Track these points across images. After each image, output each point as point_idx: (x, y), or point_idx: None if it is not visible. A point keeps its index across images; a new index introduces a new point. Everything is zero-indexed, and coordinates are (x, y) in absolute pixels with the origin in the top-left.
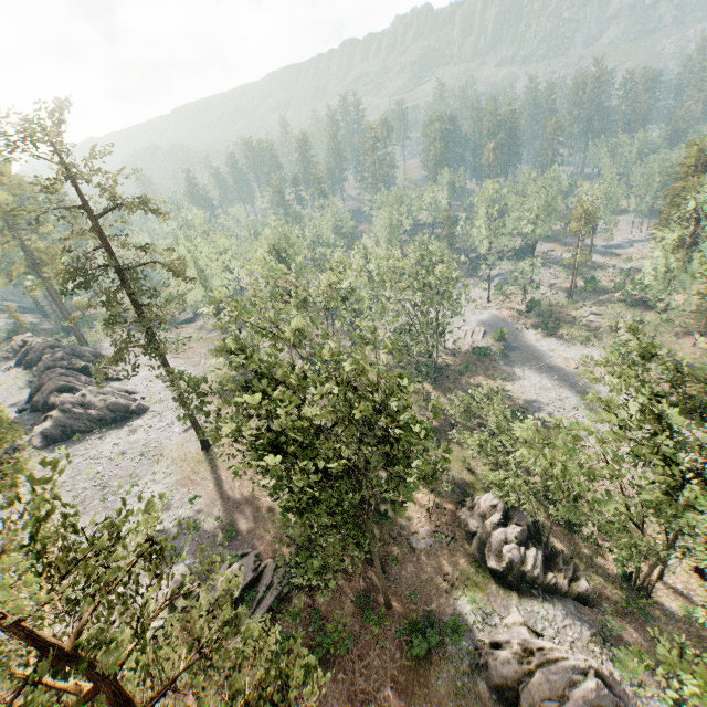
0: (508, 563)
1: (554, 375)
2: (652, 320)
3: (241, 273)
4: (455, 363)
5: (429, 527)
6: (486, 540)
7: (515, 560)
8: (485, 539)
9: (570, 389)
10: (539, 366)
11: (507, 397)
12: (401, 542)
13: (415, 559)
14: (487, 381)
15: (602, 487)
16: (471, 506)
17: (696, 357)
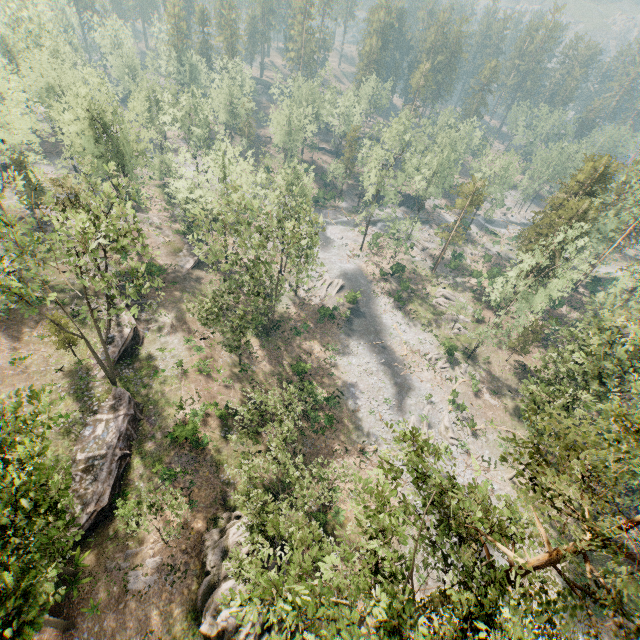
0: (220, 631)
1: (383, 357)
2: (484, 332)
3: (34, 139)
4: (298, 318)
5: (160, 557)
6: (217, 584)
7: (229, 627)
8: (216, 583)
9: (391, 378)
10: (375, 343)
11: (330, 374)
12: (116, 579)
13: (122, 606)
14: (319, 349)
15: (372, 504)
16: (223, 529)
17: (505, 372)
